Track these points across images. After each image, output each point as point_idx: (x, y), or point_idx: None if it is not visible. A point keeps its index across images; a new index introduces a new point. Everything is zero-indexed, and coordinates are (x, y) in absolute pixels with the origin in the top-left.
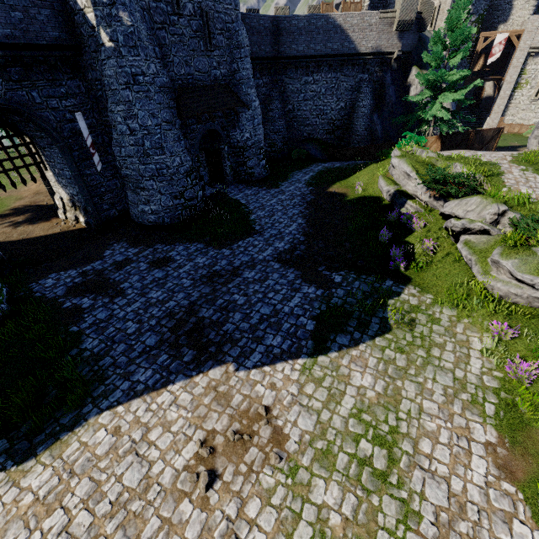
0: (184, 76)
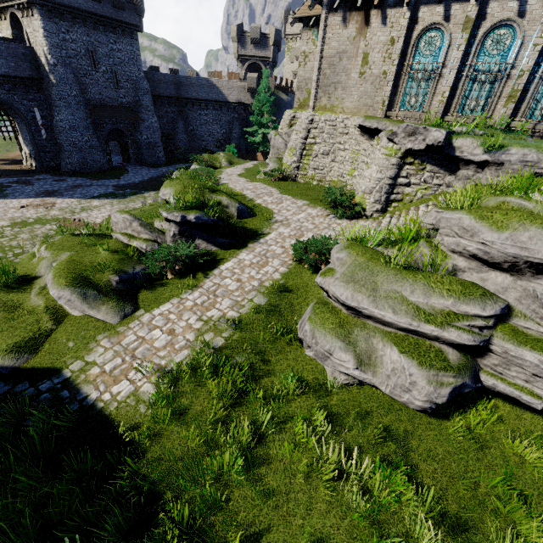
0: (98, 99)
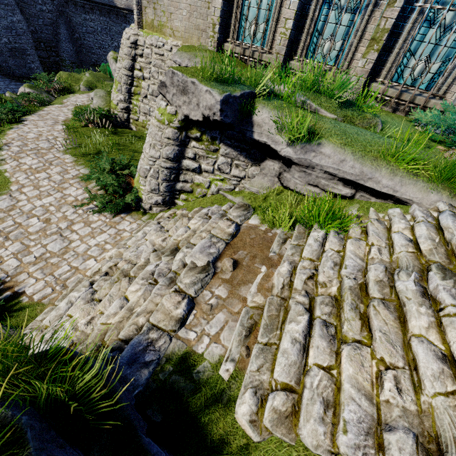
0: None
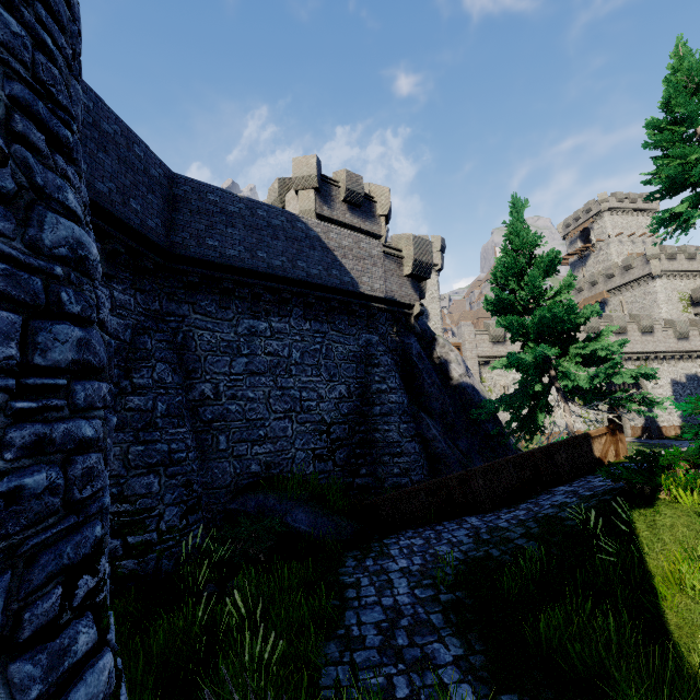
0: None
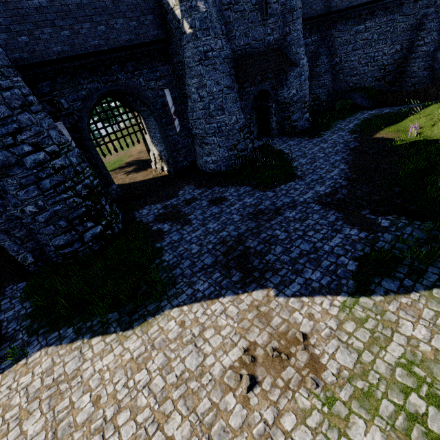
0: (243, 46)
